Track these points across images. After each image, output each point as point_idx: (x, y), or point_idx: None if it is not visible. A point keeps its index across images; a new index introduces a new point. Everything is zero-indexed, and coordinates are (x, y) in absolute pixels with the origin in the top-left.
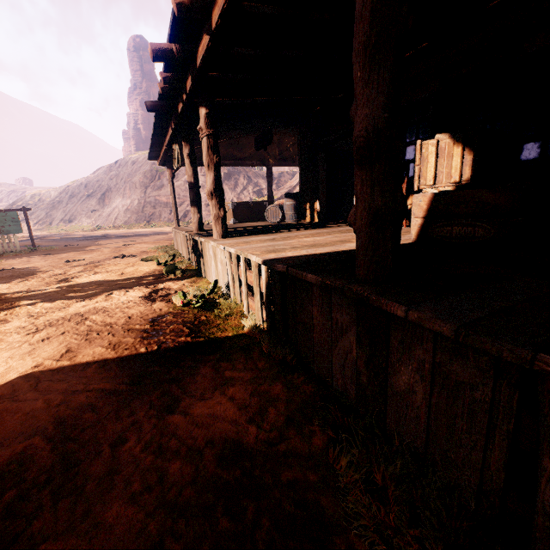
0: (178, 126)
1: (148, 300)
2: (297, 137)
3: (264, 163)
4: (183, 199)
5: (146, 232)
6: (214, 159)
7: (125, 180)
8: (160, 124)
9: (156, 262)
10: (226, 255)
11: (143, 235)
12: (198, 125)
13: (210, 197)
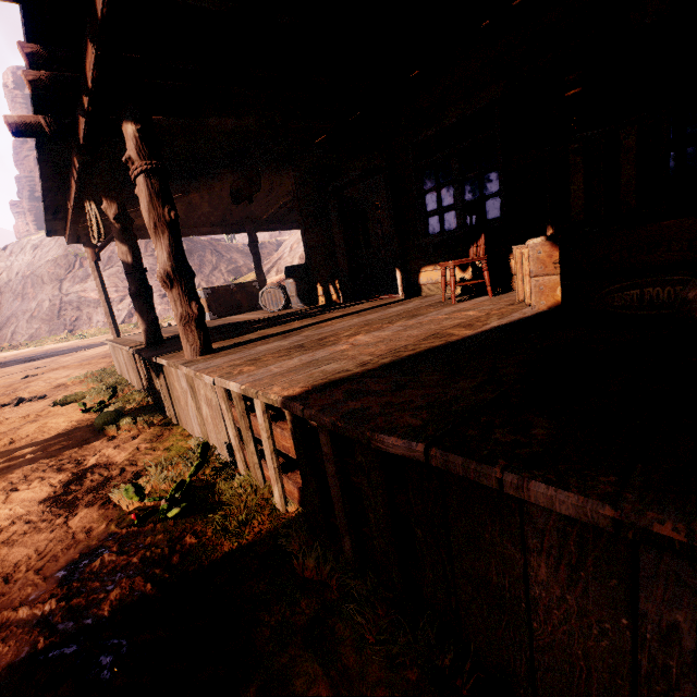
0: (87, 167)
1: (59, 507)
2: (291, 185)
3: (243, 228)
4: (124, 292)
5: (68, 348)
6: (165, 215)
7: (24, 274)
8: (52, 167)
9: (81, 408)
10: (218, 392)
11: (61, 355)
12: (127, 168)
13: (167, 284)
